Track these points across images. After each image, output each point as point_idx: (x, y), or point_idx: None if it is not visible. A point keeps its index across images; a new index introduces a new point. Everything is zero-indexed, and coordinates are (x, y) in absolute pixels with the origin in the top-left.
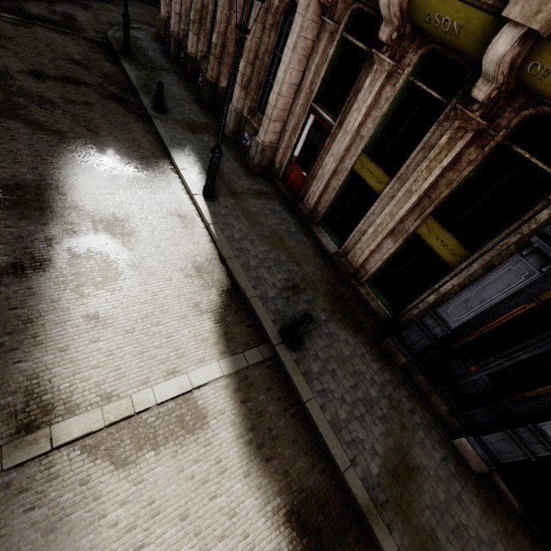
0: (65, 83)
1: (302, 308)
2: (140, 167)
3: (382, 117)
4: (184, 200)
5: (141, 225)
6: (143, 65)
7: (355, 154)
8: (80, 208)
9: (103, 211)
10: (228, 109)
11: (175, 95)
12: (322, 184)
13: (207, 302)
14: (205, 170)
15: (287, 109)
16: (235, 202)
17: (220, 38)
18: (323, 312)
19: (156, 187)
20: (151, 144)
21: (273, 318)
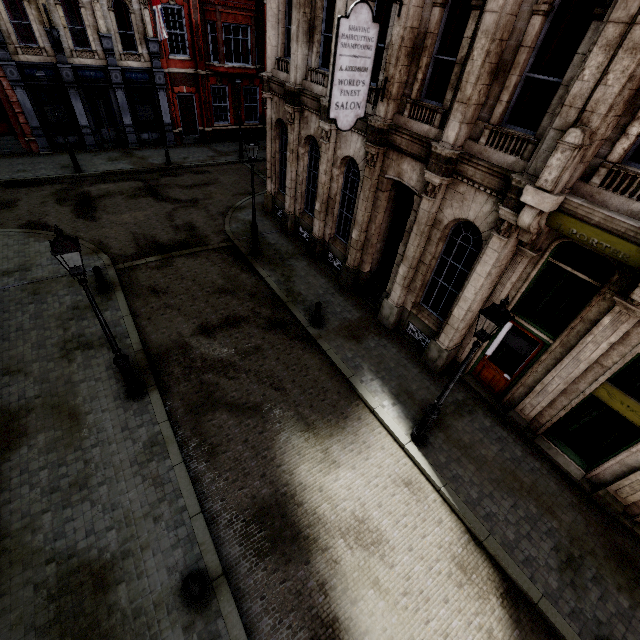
0: (230, 329)
1: (596, 596)
2: (339, 422)
3: (635, 354)
4: (397, 453)
5: (382, 520)
6: (273, 261)
7: (597, 382)
8: (323, 520)
9: (342, 513)
10: (386, 304)
11: (316, 289)
12: (545, 401)
13: (497, 624)
14: (395, 397)
15: (473, 316)
16: (445, 436)
17: (362, 234)
18: (620, 594)
19: (365, 447)
20: (330, 378)
21: (576, 628)
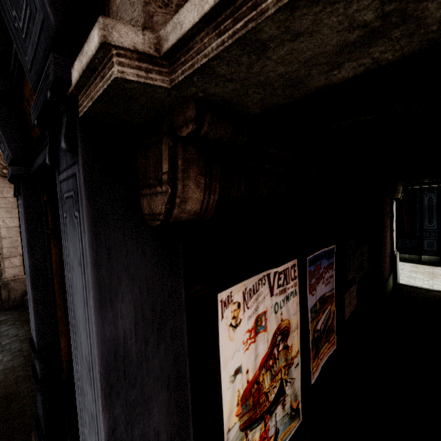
0: None
1: None
2: None
3: None
4: None
5: None
6: None
7: None
8: None
9: None
10: None
11: None
12: None
13: None
14: None
15: (18, 245)
16: None
17: None
18: None
19: None
20: None
21: None
